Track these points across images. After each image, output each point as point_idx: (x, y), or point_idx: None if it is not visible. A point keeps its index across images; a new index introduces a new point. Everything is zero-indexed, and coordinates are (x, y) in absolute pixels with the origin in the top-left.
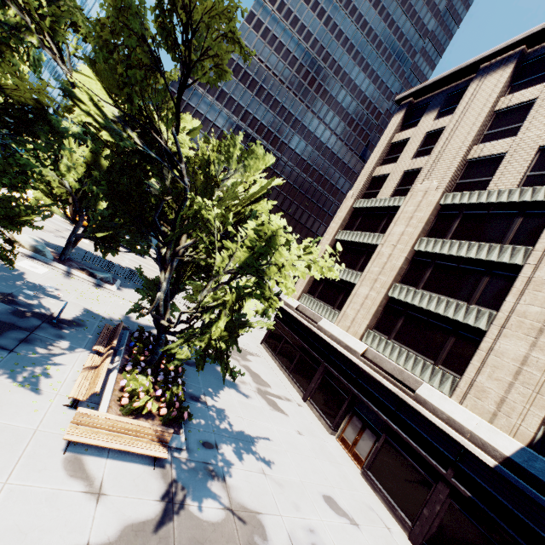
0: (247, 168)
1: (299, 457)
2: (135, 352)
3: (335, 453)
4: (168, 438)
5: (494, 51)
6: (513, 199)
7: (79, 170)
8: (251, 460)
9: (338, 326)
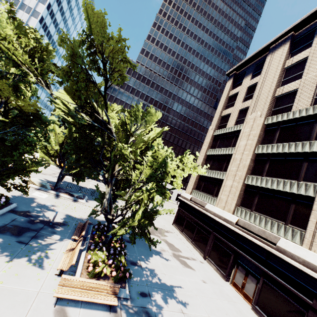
0: (147, 123)
1: (205, 299)
2: (96, 237)
3: (231, 294)
4: (117, 291)
5: (276, 38)
6: (310, 113)
7: (62, 140)
8: (173, 303)
9: (217, 207)
